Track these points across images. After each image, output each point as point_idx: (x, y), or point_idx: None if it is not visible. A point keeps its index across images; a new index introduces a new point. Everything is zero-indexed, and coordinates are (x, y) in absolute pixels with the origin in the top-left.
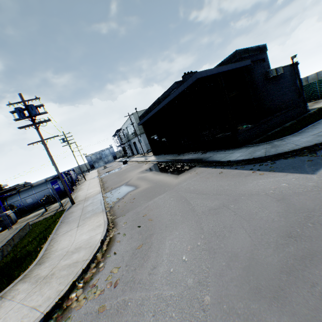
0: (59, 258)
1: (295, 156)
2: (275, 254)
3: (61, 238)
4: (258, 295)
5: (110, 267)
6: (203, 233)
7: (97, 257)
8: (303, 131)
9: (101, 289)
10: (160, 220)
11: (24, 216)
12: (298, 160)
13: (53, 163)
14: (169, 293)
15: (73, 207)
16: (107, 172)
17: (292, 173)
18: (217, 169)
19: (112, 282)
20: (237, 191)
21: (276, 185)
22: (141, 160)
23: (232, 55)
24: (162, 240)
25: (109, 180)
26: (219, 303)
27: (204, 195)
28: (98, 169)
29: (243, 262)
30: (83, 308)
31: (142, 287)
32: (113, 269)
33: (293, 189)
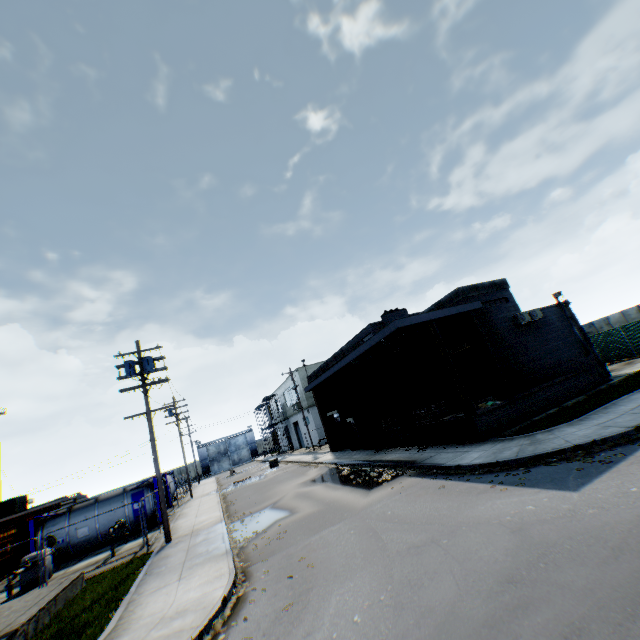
0: (147, 627)
1: (561, 460)
2: (483, 604)
3: (149, 597)
4: None
5: (237, 638)
6: (392, 581)
7: (215, 624)
8: (586, 417)
9: None
10: (327, 565)
11: (64, 566)
12: (563, 468)
13: (153, 453)
14: None
15: (169, 547)
16: (236, 482)
17: (547, 488)
18: (437, 481)
19: None
20: (459, 518)
21: (519, 508)
22: (305, 460)
23: (453, 293)
24: (326, 595)
25: (241, 499)
26: None
27: (405, 525)
28: (217, 477)
29: (438, 617)
30: None
31: None
32: (242, 639)
33: (538, 514)
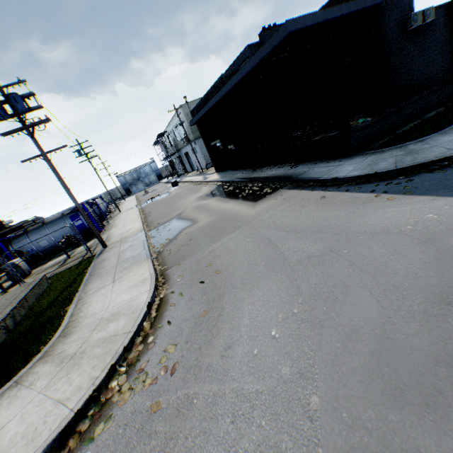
0: (90, 328)
1: (446, 167)
2: (424, 333)
3: (92, 298)
4: (400, 400)
5: (164, 344)
6: (301, 294)
7: (144, 328)
8: None
9: (152, 376)
10: (233, 273)
11: (40, 265)
12: (452, 175)
13: (66, 189)
14: (254, 388)
15: (106, 252)
16: (150, 199)
17: (443, 196)
18: (316, 192)
19: (168, 366)
20: (352, 228)
21: (418, 218)
22: (198, 180)
23: None
24: (237, 305)
25: (154, 212)
26: (335, 409)
27: (298, 234)
28: (137, 195)
29: (369, 344)
30: (128, 403)
31: (212, 377)
32: (169, 347)
33: (446, 224)
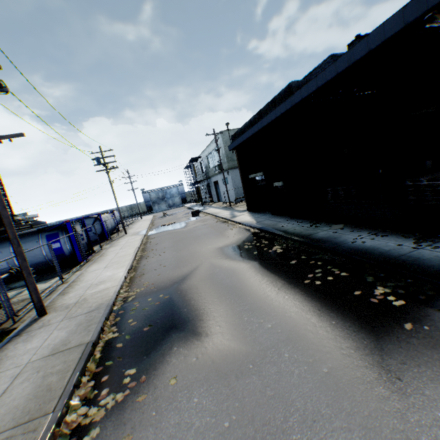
0: None
1: None
2: None
3: None
4: None
5: None
6: None
7: None
8: None
9: None
10: None
11: None
12: None
13: None
14: None
15: (24, 336)
16: (163, 225)
17: None
18: None
19: None
20: None
21: None
22: (223, 216)
23: None
24: None
25: (156, 251)
26: None
27: None
28: (155, 215)
29: None
30: None
31: None
32: None
33: None
